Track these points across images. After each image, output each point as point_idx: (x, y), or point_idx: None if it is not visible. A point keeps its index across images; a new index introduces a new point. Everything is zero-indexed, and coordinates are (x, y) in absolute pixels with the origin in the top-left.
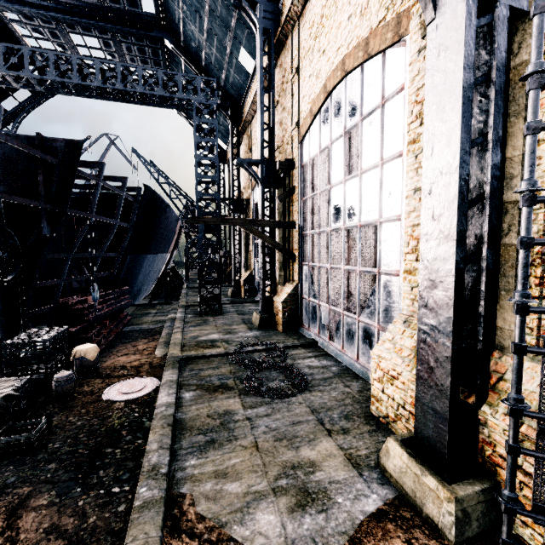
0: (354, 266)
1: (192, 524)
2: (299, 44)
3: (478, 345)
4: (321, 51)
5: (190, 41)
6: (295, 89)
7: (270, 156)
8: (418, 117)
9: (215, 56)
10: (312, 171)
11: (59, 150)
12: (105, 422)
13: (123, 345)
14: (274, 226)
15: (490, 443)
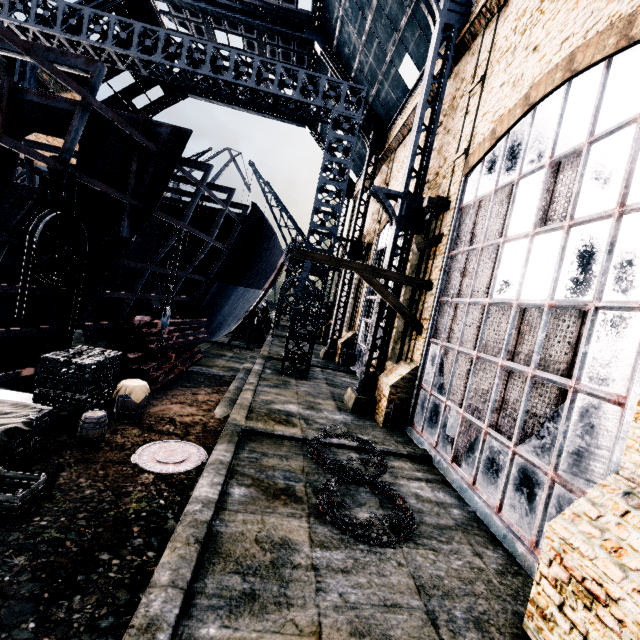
0: (523, 364)
1: None
2: (492, 44)
3: None
4: (530, 48)
5: (344, 46)
6: (472, 105)
7: (416, 190)
8: None
9: (370, 65)
10: (474, 216)
11: (162, 137)
12: (118, 502)
13: (182, 389)
14: (403, 282)
15: None
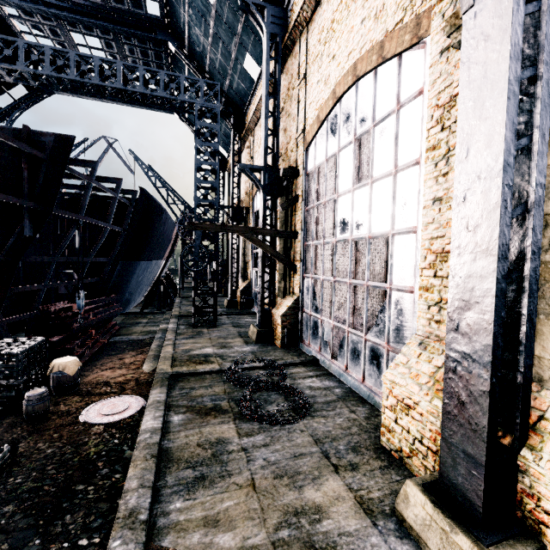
0: (362, 280)
1: None
2: (307, 50)
3: (517, 377)
4: (331, 56)
5: (194, 45)
6: (301, 96)
7: (273, 163)
8: (439, 121)
9: (220, 62)
10: (317, 179)
11: (47, 145)
12: (79, 451)
13: (108, 357)
14: (276, 236)
15: (532, 495)
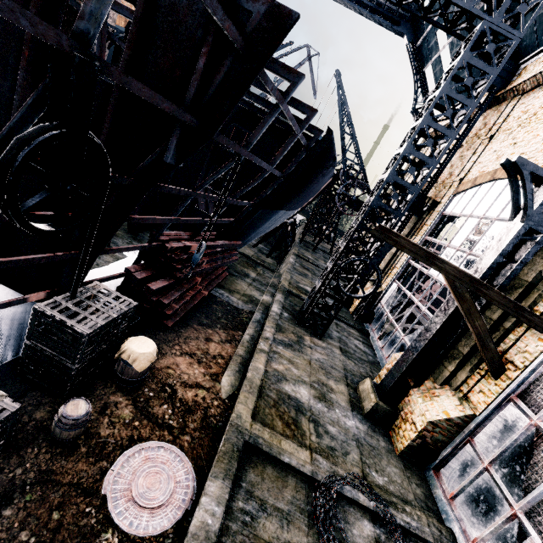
0: None
1: None
2: None
3: None
4: None
5: None
6: None
7: None
8: None
9: None
10: None
11: (252, 19)
12: None
13: (197, 327)
14: (506, 310)
15: None
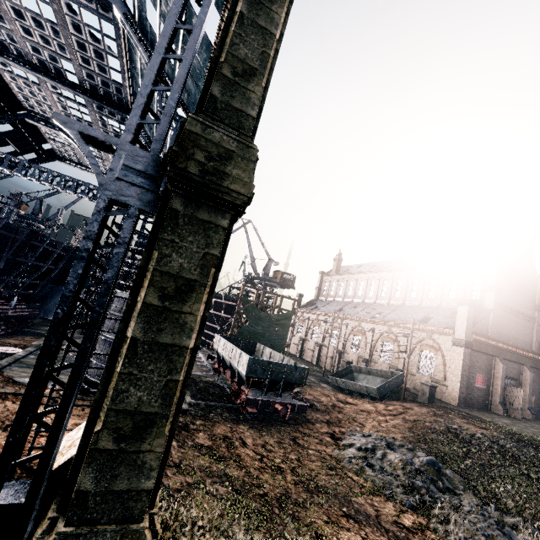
0: None
1: (4, 375)
2: None
3: None
4: None
5: None
6: None
7: None
8: None
9: None
10: None
11: (25, 232)
12: None
13: (17, 335)
14: None
15: None
